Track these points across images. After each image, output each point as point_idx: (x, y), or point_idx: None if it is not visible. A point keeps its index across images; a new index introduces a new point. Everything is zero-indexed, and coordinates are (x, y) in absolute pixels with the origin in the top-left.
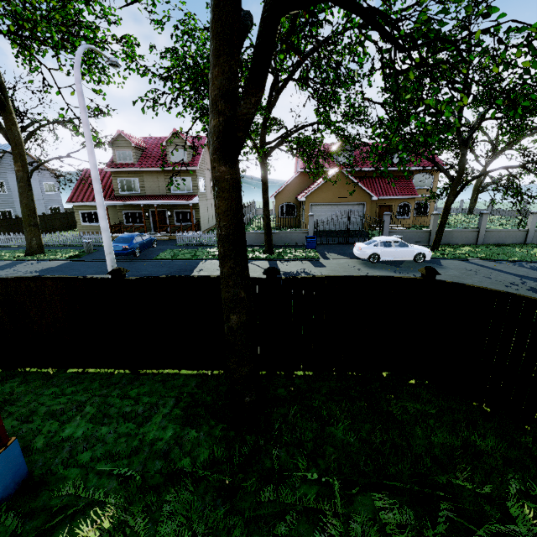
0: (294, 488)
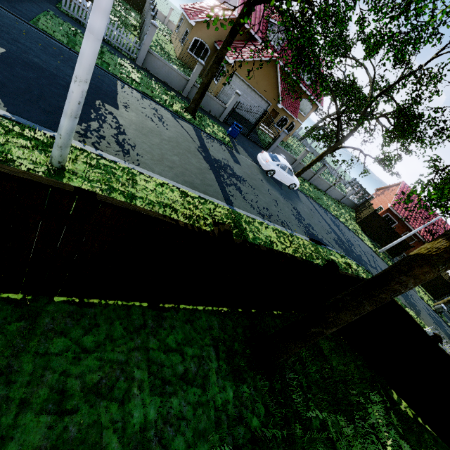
0: (311, 423)
